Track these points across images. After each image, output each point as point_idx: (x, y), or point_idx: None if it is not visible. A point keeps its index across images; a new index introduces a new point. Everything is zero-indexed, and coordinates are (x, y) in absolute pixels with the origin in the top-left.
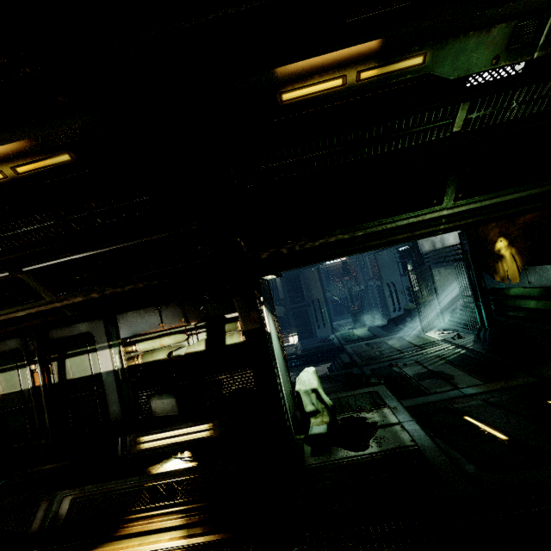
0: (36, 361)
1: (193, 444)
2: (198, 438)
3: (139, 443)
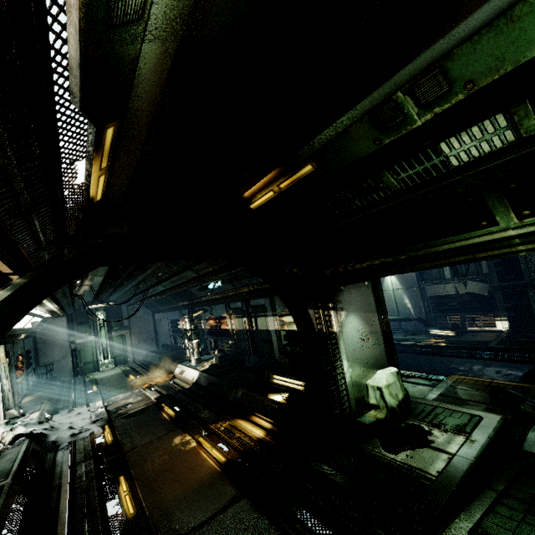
0: (245, 316)
1: (294, 391)
2: (298, 389)
3: (274, 378)
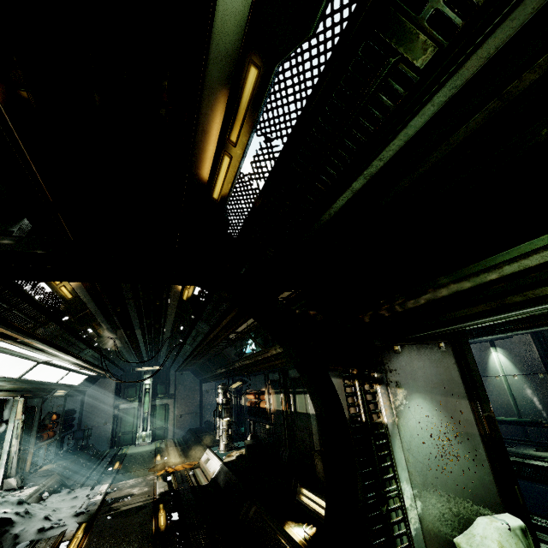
0: (282, 391)
1: None
2: None
3: (302, 493)
